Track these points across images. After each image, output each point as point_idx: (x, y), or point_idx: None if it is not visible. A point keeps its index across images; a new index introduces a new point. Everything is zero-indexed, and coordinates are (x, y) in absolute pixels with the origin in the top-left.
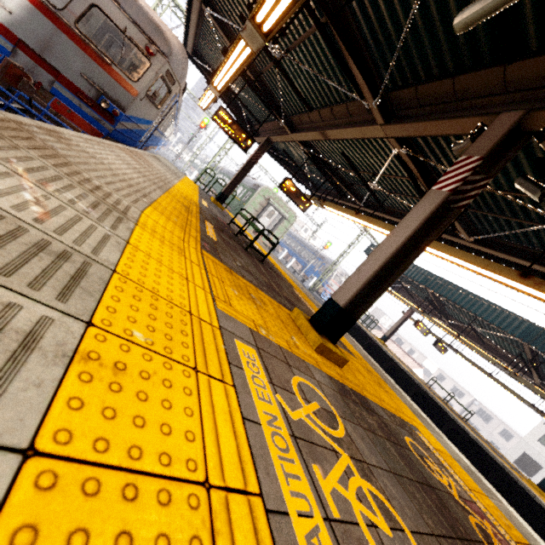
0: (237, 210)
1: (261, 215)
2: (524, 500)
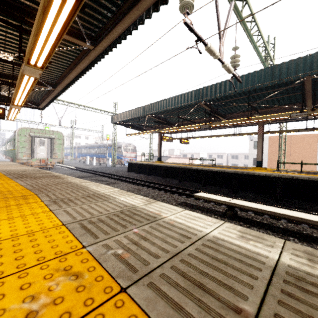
0: (14, 156)
1: (32, 147)
2: (253, 179)
